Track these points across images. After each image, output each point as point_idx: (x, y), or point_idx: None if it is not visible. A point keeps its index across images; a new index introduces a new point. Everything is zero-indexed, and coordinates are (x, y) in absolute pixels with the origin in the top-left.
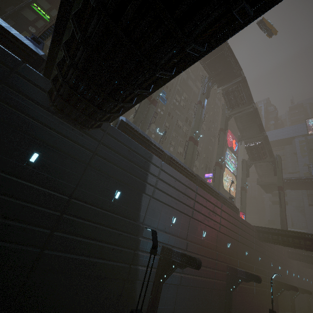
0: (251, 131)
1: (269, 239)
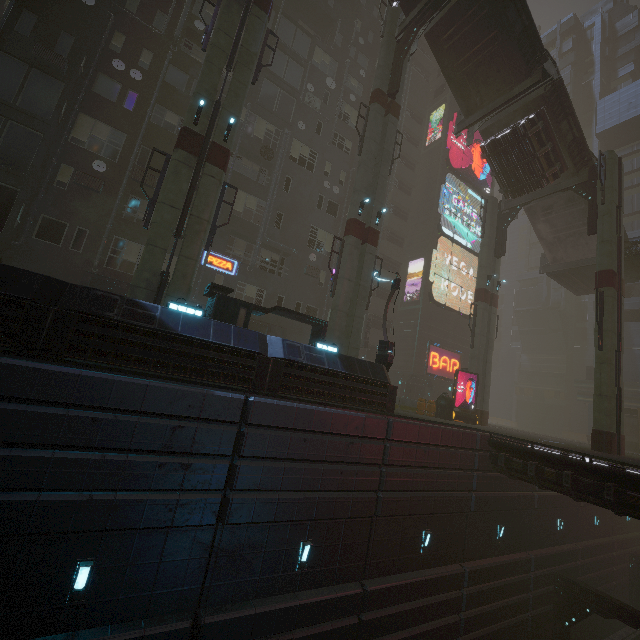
0: (494, 79)
1: (528, 477)
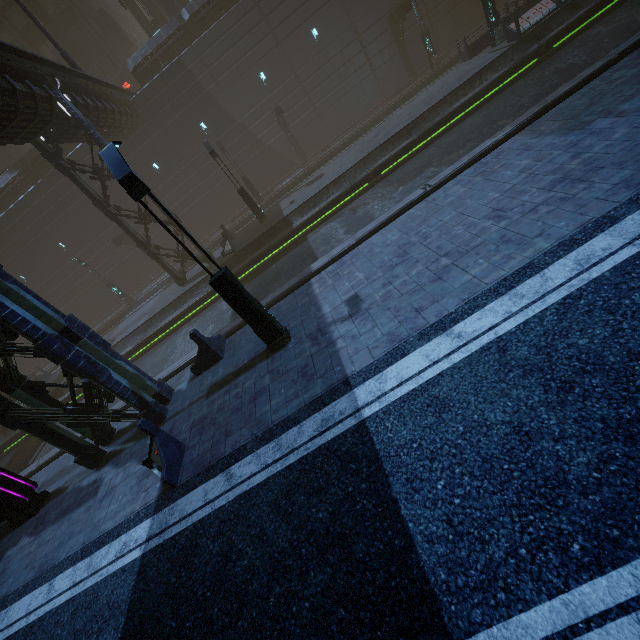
0: None
1: None
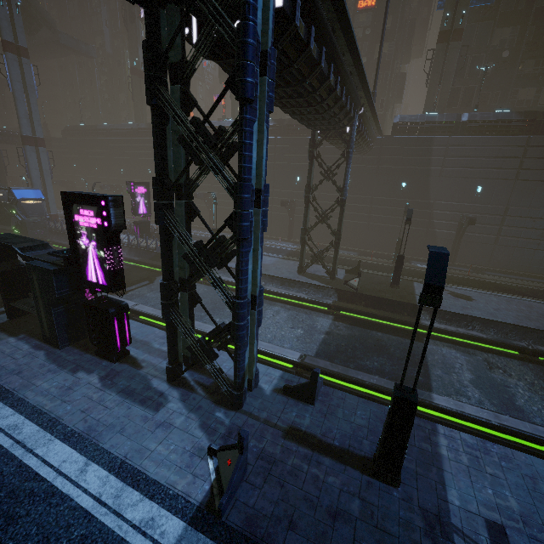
0: None
1: None
